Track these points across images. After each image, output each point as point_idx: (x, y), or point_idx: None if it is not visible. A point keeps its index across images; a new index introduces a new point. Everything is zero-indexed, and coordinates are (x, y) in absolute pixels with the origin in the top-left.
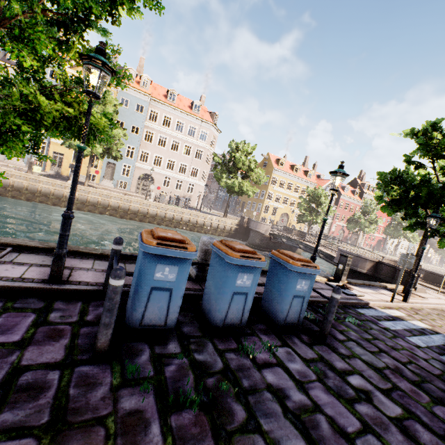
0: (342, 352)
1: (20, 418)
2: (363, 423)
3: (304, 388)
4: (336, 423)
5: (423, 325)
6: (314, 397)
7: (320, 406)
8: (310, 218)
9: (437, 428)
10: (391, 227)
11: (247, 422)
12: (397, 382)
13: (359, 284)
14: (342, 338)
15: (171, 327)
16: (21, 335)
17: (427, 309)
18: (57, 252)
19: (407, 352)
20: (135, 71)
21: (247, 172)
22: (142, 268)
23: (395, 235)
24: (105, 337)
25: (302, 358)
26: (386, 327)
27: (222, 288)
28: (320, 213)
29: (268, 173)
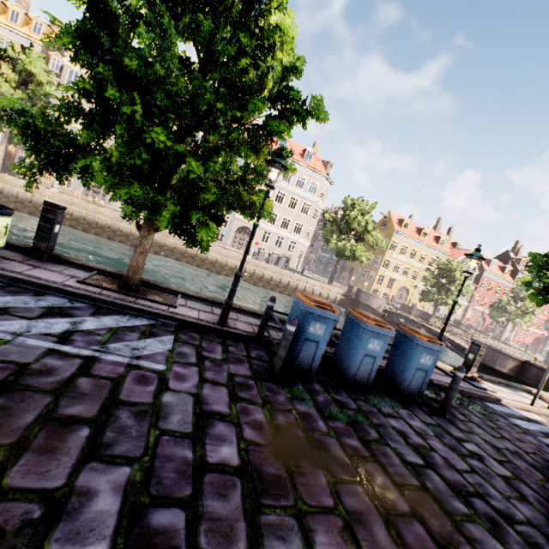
0: (461, 427)
1: (248, 397)
2: (471, 468)
3: (423, 437)
4: (448, 461)
5: None
6: (431, 444)
7: (435, 449)
8: (438, 297)
9: (542, 493)
10: None
11: (379, 439)
12: (513, 460)
13: (493, 380)
14: (462, 419)
15: (313, 373)
16: (221, 356)
17: None
18: (227, 302)
19: (534, 446)
20: None
21: (362, 234)
22: (300, 322)
23: None
24: (278, 366)
25: (422, 420)
26: (516, 424)
27: (355, 349)
28: (452, 292)
29: (387, 236)
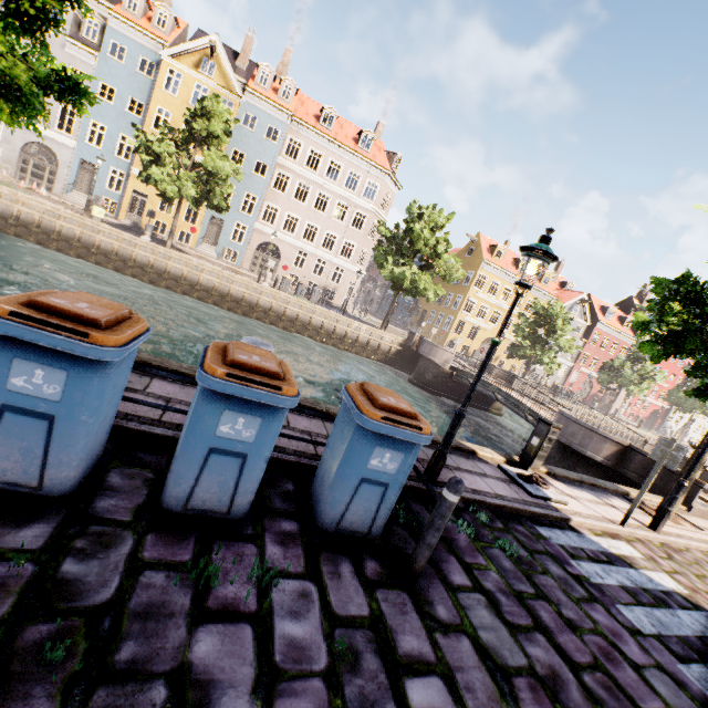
0: (438, 615)
1: None
2: None
3: (273, 690)
4: None
5: (671, 584)
6: None
7: None
8: (530, 353)
9: None
10: (681, 390)
11: None
12: None
13: (571, 479)
14: (460, 583)
15: (55, 494)
16: None
17: (699, 552)
18: None
19: (602, 640)
20: (272, 71)
21: (431, 259)
22: None
23: (686, 406)
24: None
25: (329, 613)
26: (581, 576)
27: (185, 436)
28: (550, 347)
29: (473, 267)
